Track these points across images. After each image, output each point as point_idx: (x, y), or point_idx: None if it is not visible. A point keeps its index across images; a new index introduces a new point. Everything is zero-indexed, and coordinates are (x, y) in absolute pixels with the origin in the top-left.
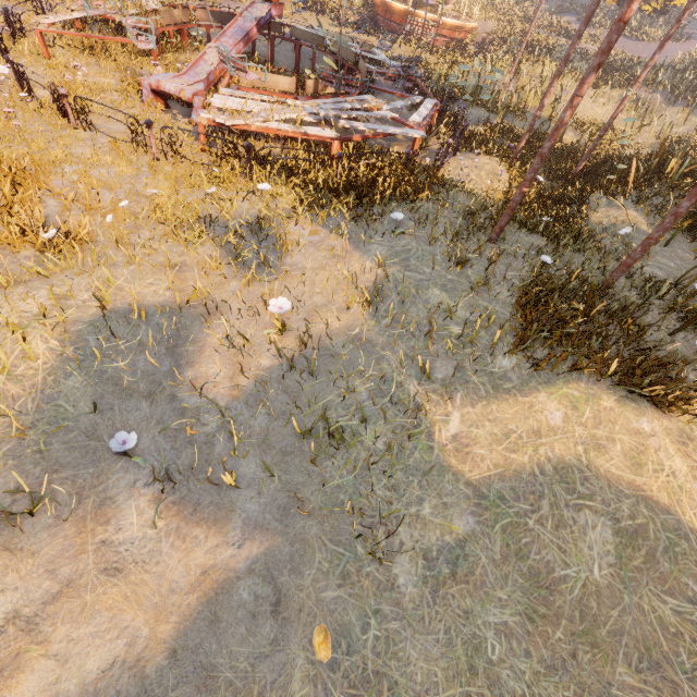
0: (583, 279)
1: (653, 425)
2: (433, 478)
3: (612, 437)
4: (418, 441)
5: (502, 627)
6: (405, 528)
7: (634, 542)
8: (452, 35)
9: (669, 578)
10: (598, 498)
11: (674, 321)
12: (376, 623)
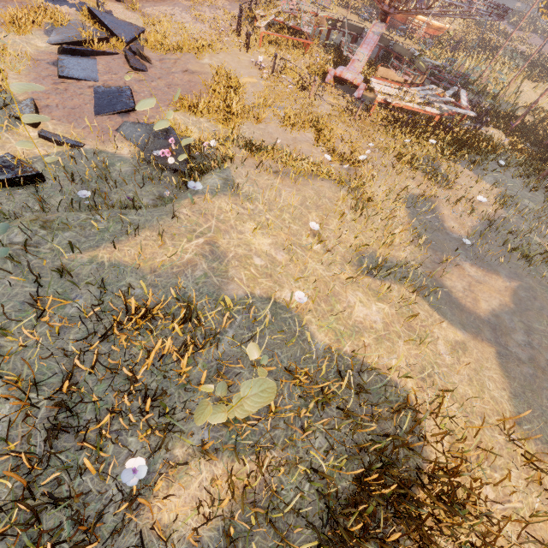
0: None
1: None
2: None
3: None
4: None
5: None
6: None
7: None
8: (435, 33)
9: None
10: None
11: None
12: None
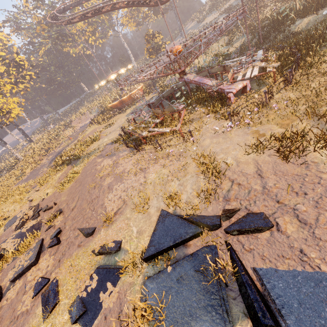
0: None
1: None
2: None
3: None
4: None
5: None
6: None
7: None
8: (142, 90)
9: None
10: None
11: None
12: None
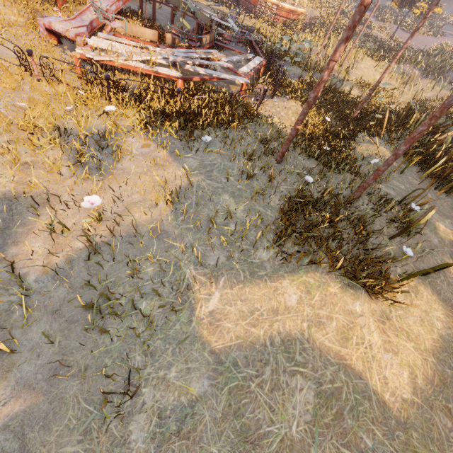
0: (332, 195)
1: (364, 307)
2: (185, 346)
3: (331, 316)
4: (182, 315)
5: None
6: (150, 389)
7: (329, 403)
8: (288, 16)
9: (349, 433)
10: (310, 365)
11: (395, 229)
12: None
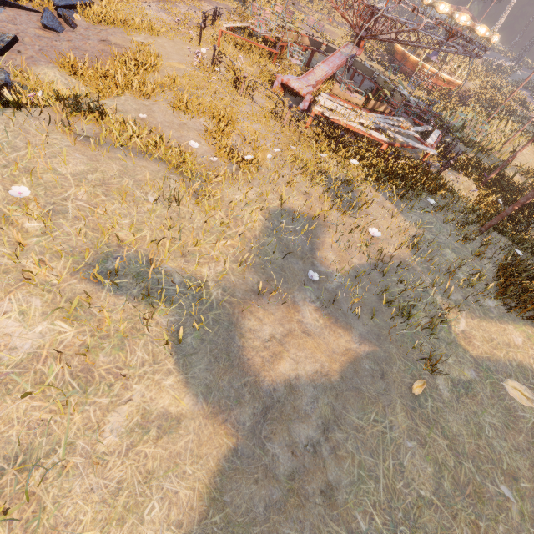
0: None
1: None
2: (452, 347)
3: None
4: (443, 327)
5: (492, 425)
6: (440, 365)
7: None
8: (444, 85)
9: None
10: None
11: None
12: (430, 400)
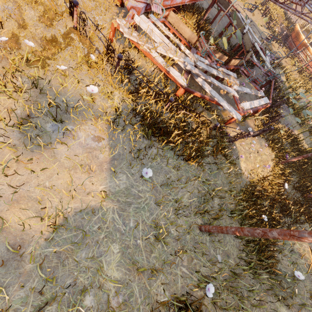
0: None
1: None
2: None
3: None
4: None
5: None
6: None
7: None
8: None
9: None
10: None
11: None
12: None
